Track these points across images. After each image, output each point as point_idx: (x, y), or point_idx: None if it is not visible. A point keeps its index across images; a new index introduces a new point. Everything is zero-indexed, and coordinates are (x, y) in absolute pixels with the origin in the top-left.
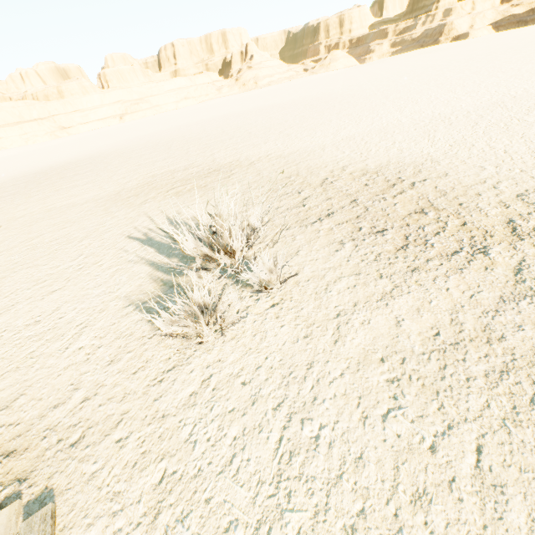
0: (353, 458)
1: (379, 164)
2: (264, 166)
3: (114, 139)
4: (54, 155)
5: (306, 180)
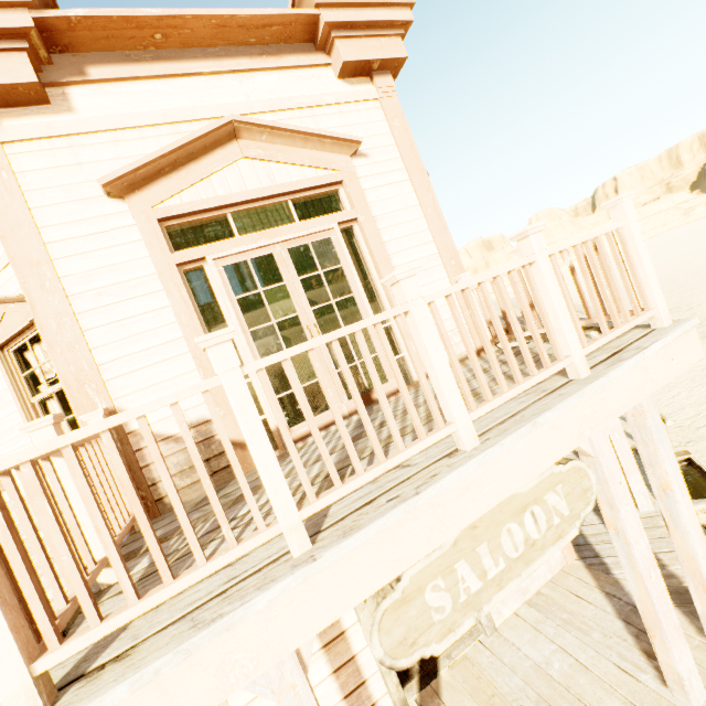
0: (678, 378)
1: None
2: (700, 310)
3: None
4: None
5: None
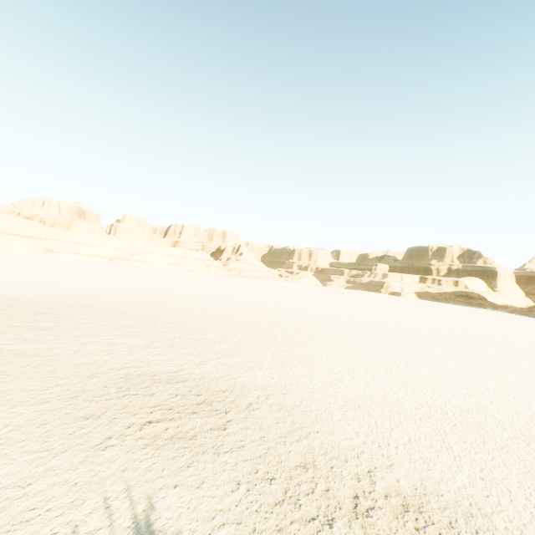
0: None
1: (414, 486)
2: (267, 421)
3: (95, 283)
4: (23, 278)
5: (330, 486)
